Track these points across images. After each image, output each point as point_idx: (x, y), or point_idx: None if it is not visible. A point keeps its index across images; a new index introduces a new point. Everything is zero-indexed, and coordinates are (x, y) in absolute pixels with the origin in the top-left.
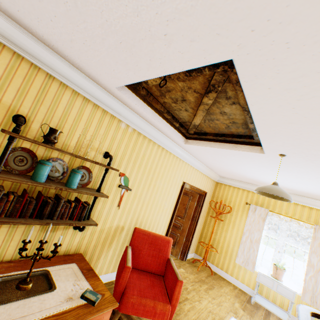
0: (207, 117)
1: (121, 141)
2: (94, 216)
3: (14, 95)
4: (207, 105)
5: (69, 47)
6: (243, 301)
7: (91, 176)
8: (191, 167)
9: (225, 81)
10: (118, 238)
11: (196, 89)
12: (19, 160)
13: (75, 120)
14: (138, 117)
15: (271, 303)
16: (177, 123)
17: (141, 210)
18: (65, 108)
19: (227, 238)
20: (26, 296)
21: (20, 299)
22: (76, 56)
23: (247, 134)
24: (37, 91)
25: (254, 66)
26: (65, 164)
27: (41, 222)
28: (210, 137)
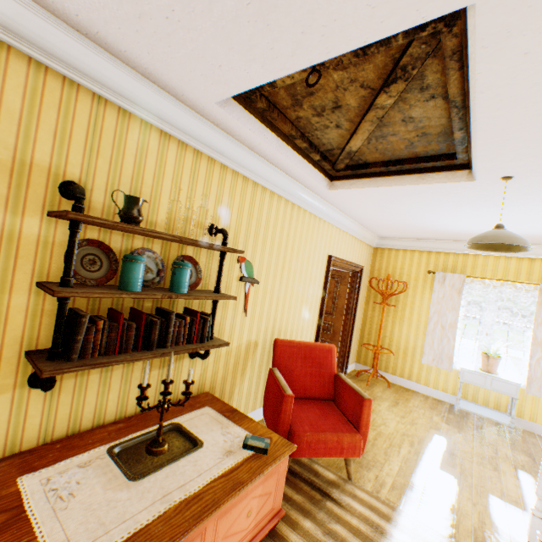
0: (376, 132)
1: (230, 203)
2: (214, 333)
3: (50, 145)
4: (383, 110)
5: (132, 32)
6: (443, 413)
7: (199, 270)
8: (336, 229)
9: (429, 55)
10: (252, 360)
11: (365, 82)
12: (89, 263)
13: (156, 176)
14: (251, 155)
15: (481, 407)
16: (317, 154)
17: (277, 312)
18: (135, 157)
19: (404, 330)
20: (170, 461)
21: (164, 466)
22: (144, 50)
23: (444, 152)
24: (85, 132)
25: (511, 12)
26: (157, 257)
27: (153, 354)
28: (375, 170)
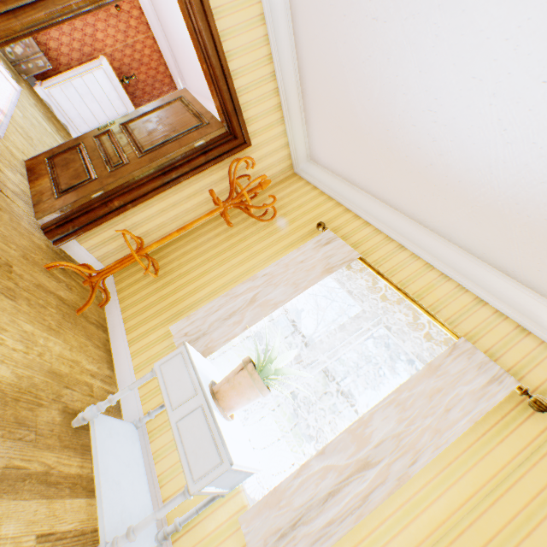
0: None
1: None
2: None
3: None
4: None
5: None
6: (55, 399)
7: None
8: None
9: None
10: None
11: None
12: None
13: None
14: None
15: (152, 478)
16: None
17: None
18: None
19: (209, 276)
20: None
21: None
22: None
23: None
24: None
25: None
26: None
27: None
28: None
